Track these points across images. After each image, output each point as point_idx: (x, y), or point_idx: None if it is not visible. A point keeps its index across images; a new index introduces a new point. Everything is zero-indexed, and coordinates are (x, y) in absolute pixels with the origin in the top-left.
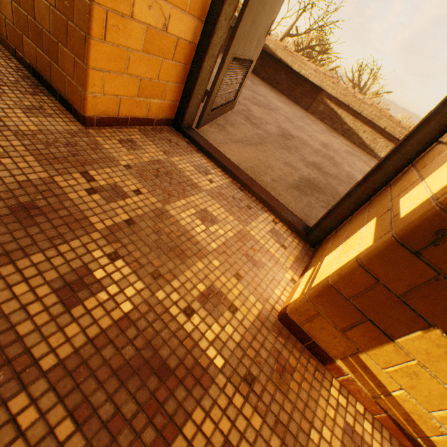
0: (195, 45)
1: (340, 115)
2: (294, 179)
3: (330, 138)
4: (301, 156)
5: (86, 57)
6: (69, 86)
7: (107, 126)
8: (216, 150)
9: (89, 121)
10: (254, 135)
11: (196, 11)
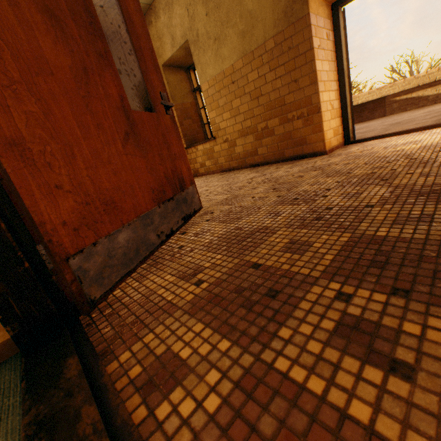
0: (339, 108)
1: (417, 96)
2: (431, 123)
3: (426, 109)
4: (419, 120)
5: (322, 129)
6: (314, 147)
7: (330, 153)
8: (375, 136)
9: (327, 152)
10: (378, 132)
11: (337, 97)
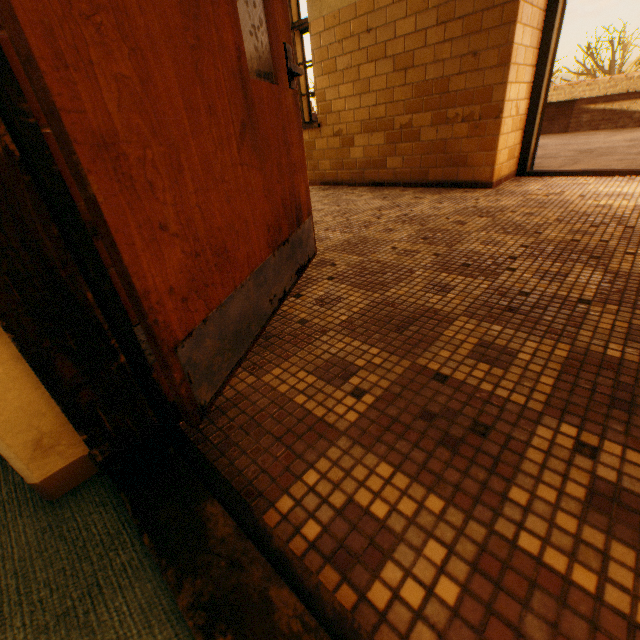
0: (525, 115)
1: (619, 109)
2: None
3: (628, 135)
4: (622, 154)
5: (495, 147)
6: (476, 172)
7: (496, 186)
8: (563, 170)
9: (493, 185)
10: (562, 161)
11: (526, 96)
